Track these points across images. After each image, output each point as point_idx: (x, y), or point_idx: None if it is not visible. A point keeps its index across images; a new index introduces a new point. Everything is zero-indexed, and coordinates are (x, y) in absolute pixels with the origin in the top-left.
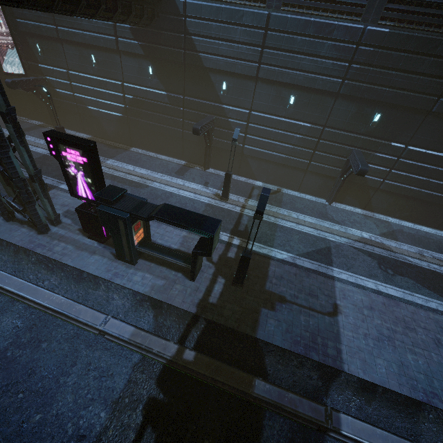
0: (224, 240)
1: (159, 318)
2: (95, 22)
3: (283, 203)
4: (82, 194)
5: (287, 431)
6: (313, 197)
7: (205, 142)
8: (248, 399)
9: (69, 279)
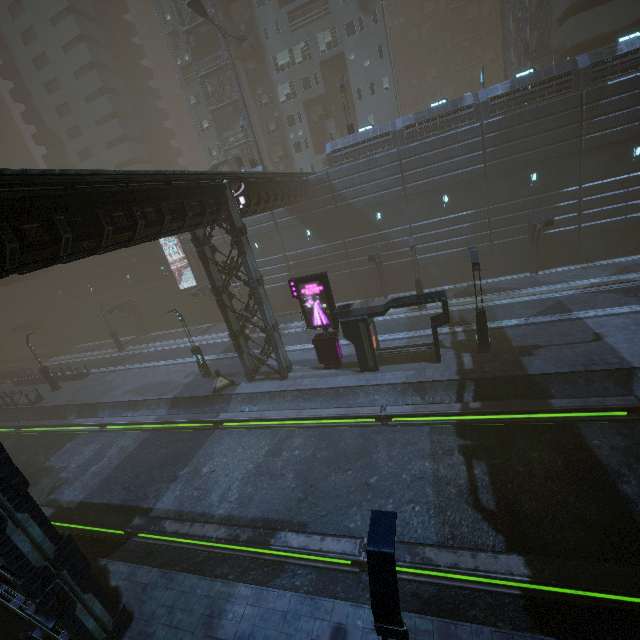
0: (446, 332)
1: (427, 398)
2: (256, 218)
3: (484, 290)
4: (317, 323)
5: (609, 430)
6: (513, 276)
7: (378, 270)
8: (553, 419)
9: (328, 401)
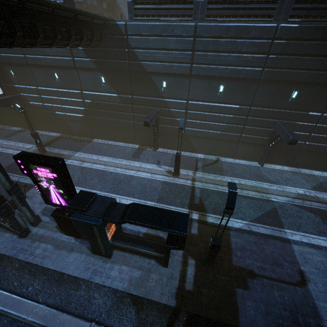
0: None
1: (141, 313)
2: (55, 48)
3: (224, 171)
4: (56, 202)
5: None
6: (246, 161)
7: (154, 129)
8: None
9: (51, 282)
